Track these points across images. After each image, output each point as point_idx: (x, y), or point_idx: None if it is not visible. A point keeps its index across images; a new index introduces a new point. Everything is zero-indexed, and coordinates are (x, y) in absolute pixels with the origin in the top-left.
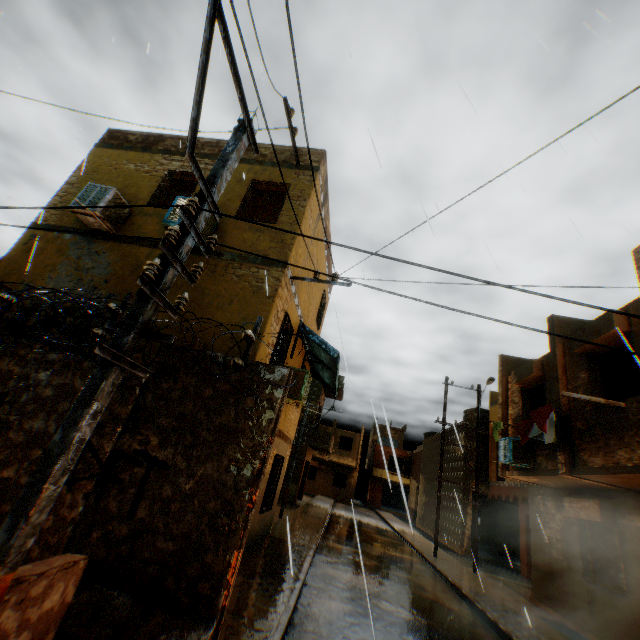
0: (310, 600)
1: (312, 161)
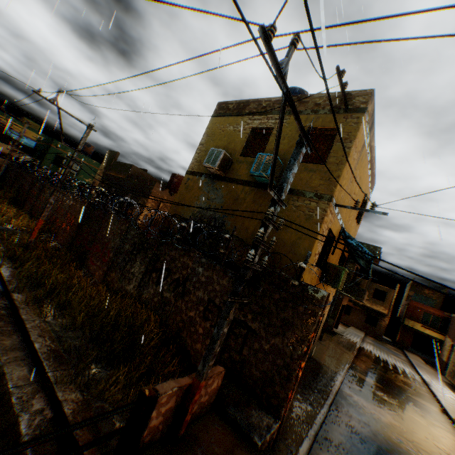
0: (336, 414)
1: (359, 103)
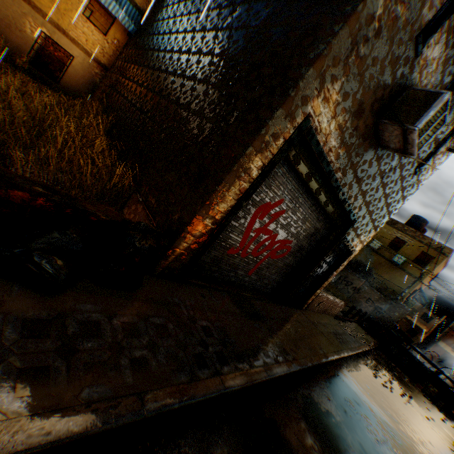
0: None
1: (445, 252)
